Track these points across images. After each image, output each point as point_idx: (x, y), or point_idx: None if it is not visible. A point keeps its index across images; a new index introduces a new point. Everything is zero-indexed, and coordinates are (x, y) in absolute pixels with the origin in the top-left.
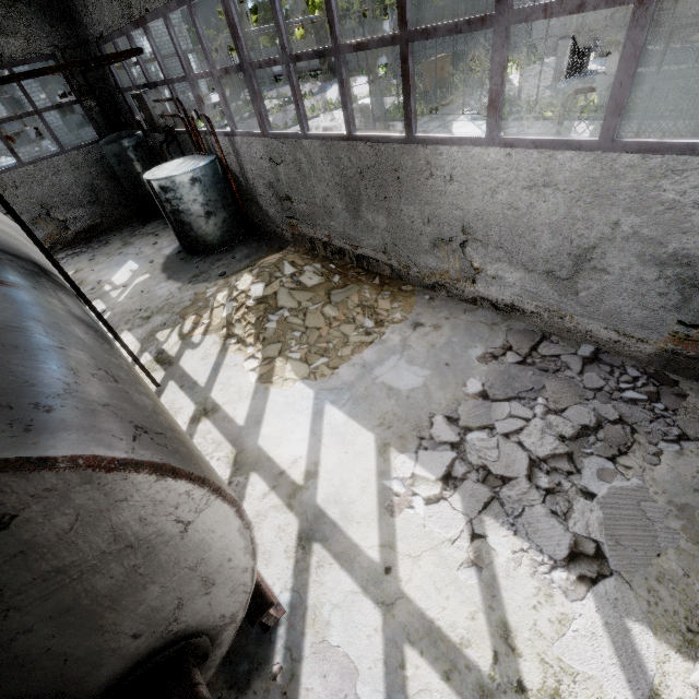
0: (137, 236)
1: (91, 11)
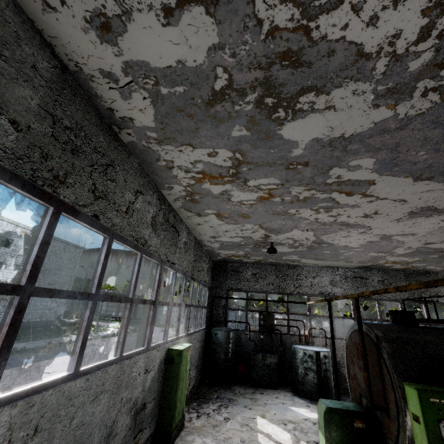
0: (246, 394)
1: (241, 281)
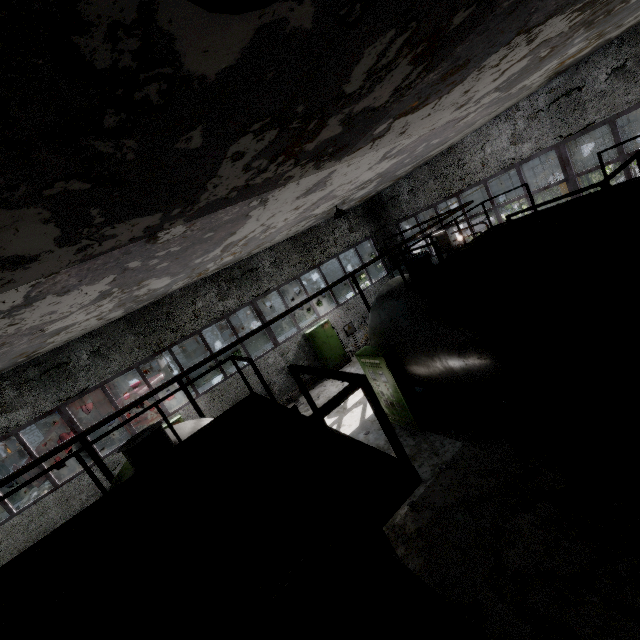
0: None
1: (403, 206)
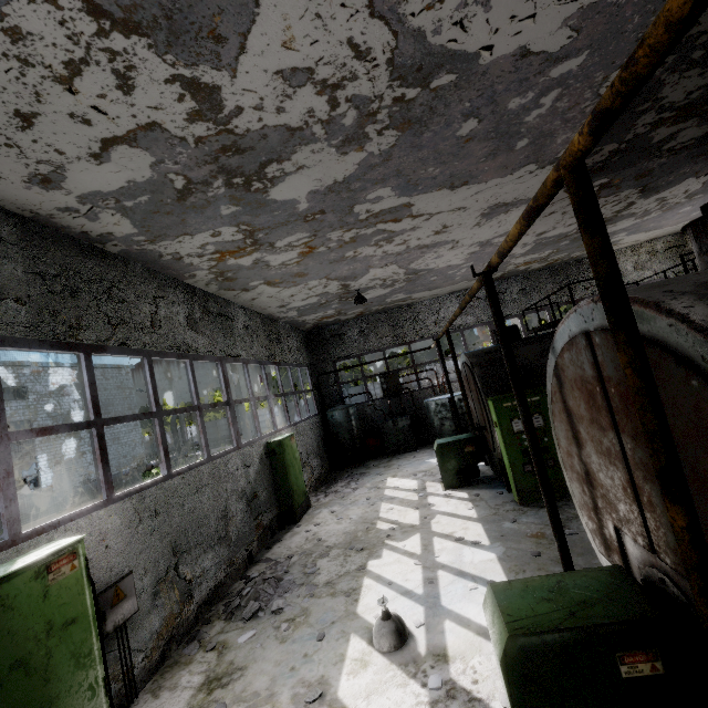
0: (380, 464)
1: (348, 345)
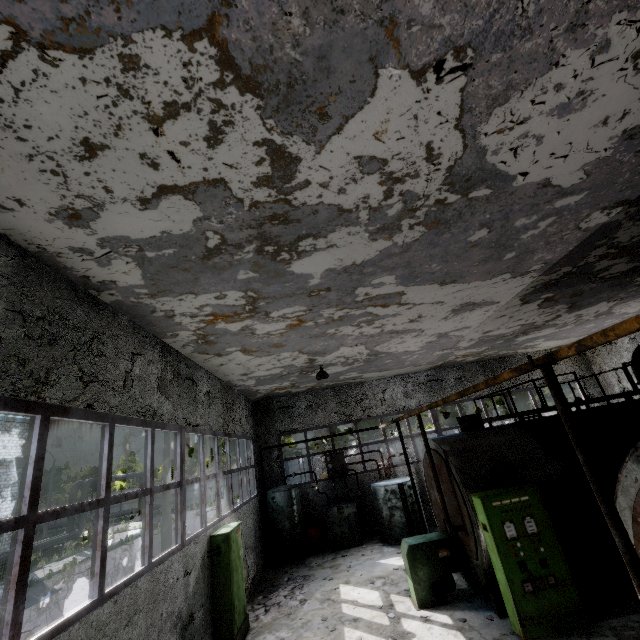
0: (324, 563)
1: (295, 418)
